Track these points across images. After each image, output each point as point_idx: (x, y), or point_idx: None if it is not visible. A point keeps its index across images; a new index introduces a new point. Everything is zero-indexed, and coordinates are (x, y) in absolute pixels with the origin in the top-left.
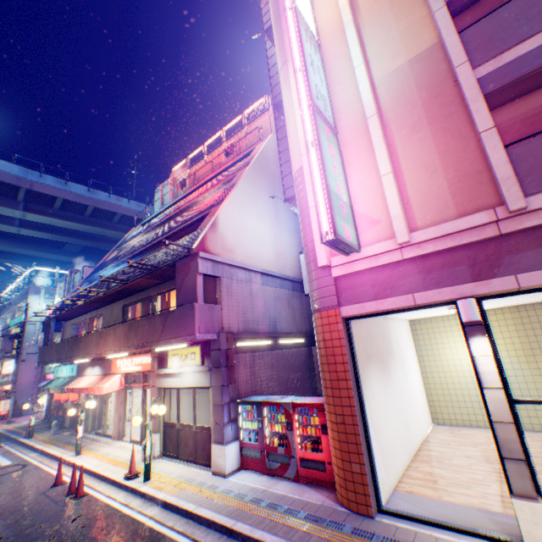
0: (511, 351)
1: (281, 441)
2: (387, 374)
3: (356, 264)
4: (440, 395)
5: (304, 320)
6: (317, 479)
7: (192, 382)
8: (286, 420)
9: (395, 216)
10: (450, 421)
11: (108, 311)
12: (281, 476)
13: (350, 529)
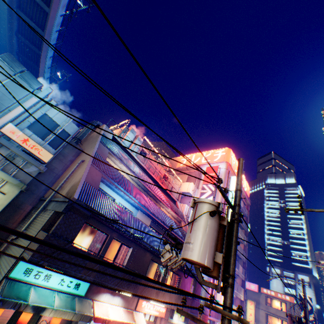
0: None
1: None
2: None
3: None
4: None
5: None
6: None
7: None
8: None
9: None
10: None
11: (138, 251)
12: None
13: None
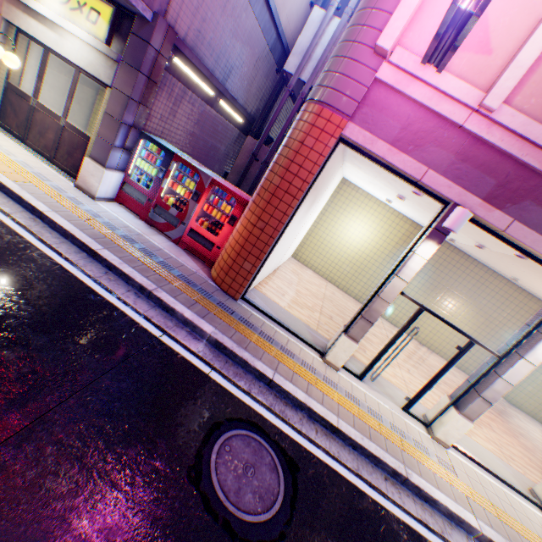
0: (383, 249)
1: (178, 205)
2: (308, 212)
3: (415, 86)
4: (314, 245)
5: (256, 100)
6: (198, 253)
7: (79, 59)
8: (196, 191)
9: (519, 64)
10: (305, 262)
11: None
12: (161, 232)
13: (217, 302)
